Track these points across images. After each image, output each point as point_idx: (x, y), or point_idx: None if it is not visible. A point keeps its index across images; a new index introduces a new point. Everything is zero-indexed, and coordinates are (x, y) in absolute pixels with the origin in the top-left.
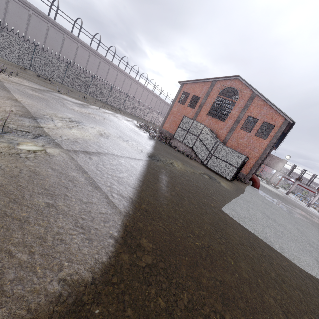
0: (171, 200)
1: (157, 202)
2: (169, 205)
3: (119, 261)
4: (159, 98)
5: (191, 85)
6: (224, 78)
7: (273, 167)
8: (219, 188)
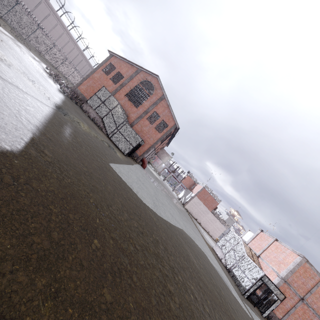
0: (72, 143)
1: (59, 138)
2: (69, 144)
3: (29, 151)
4: (82, 54)
5: (119, 61)
6: (148, 71)
7: (161, 159)
8: (113, 154)
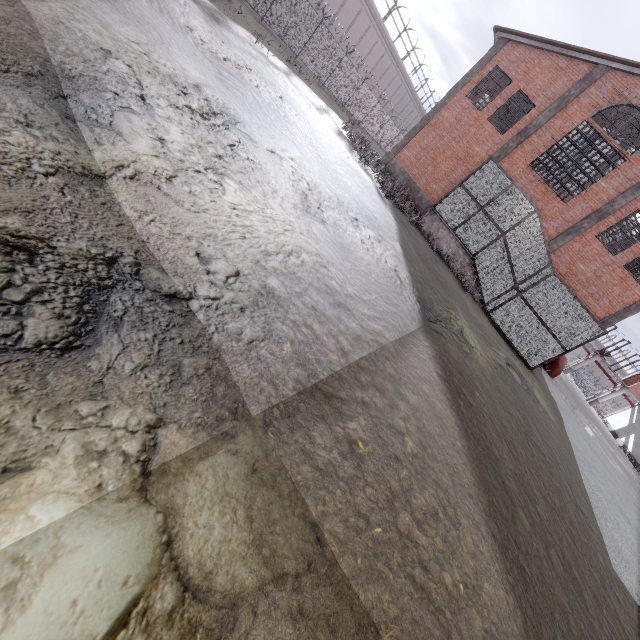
0: (577, 626)
1: None
2: None
3: None
4: (392, 51)
5: (525, 55)
6: (637, 67)
7: None
8: (551, 430)
